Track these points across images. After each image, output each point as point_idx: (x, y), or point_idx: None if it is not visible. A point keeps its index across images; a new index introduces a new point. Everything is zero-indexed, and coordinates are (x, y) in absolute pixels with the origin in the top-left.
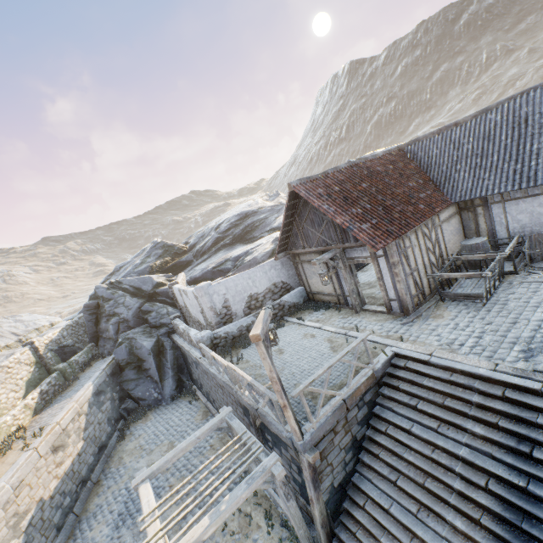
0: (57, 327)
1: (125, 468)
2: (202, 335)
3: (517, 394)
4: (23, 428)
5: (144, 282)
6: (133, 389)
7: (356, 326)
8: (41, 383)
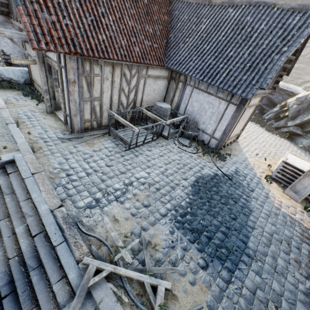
0: None
1: None
2: None
3: (43, 241)
4: None
5: None
6: None
7: (17, 121)
8: None
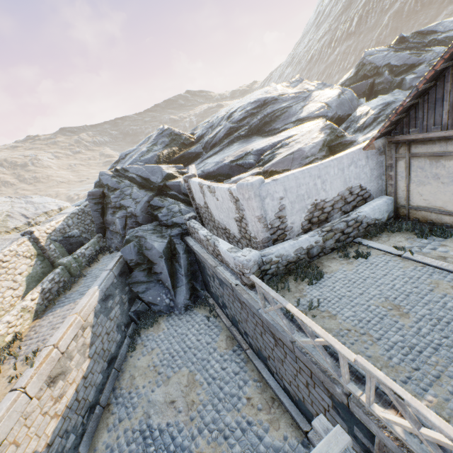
0: (64, 212)
1: (138, 396)
2: (247, 258)
3: None
4: (18, 340)
5: (153, 172)
6: (143, 292)
7: None
8: (43, 280)
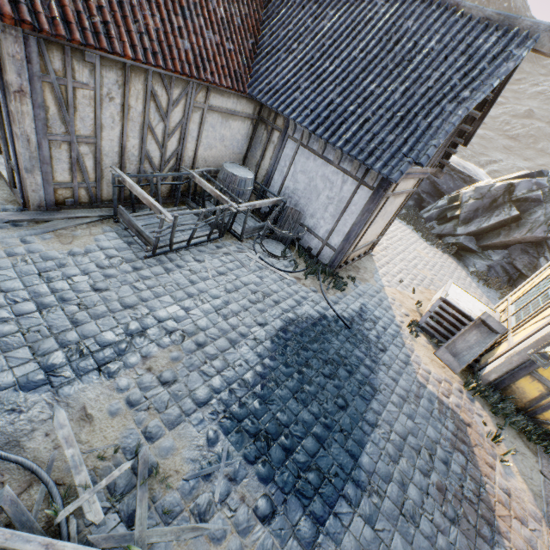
0: None
1: None
2: None
3: None
4: None
5: None
6: None
7: None
8: None
